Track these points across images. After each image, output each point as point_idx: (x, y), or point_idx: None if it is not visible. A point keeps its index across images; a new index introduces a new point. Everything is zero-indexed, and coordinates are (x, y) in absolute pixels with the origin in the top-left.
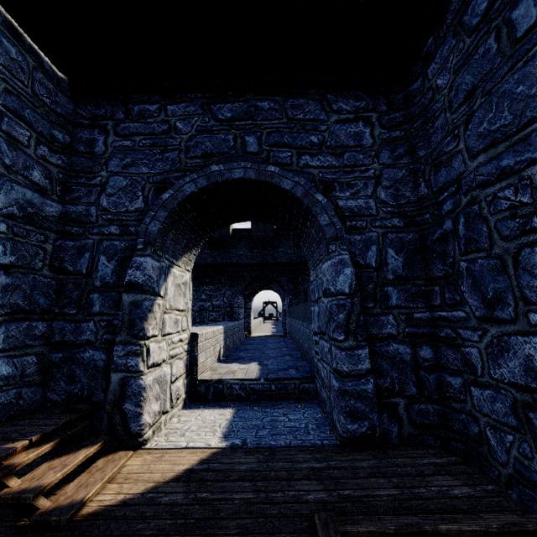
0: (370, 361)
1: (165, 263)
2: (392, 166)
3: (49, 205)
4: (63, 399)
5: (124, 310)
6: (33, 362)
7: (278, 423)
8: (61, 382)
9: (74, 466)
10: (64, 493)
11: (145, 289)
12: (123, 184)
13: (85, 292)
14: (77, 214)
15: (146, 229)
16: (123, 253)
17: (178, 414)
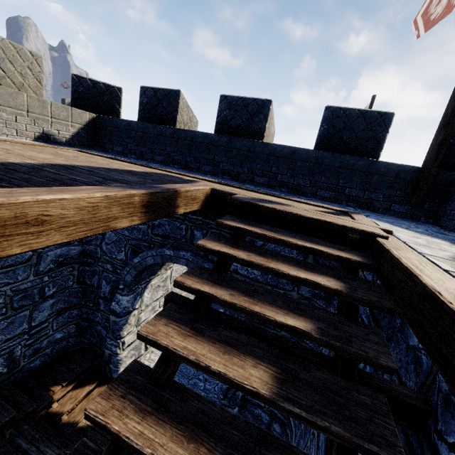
0: (241, 409)
1: (141, 287)
2: (309, 299)
3: (73, 249)
4: (89, 342)
5: (110, 322)
6: (73, 327)
7: (196, 389)
8: (88, 335)
9: (80, 399)
10: (74, 412)
11: (121, 315)
12: (114, 239)
13: (96, 296)
14: (90, 251)
15: (124, 277)
16: (114, 284)
17: (152, 349)
